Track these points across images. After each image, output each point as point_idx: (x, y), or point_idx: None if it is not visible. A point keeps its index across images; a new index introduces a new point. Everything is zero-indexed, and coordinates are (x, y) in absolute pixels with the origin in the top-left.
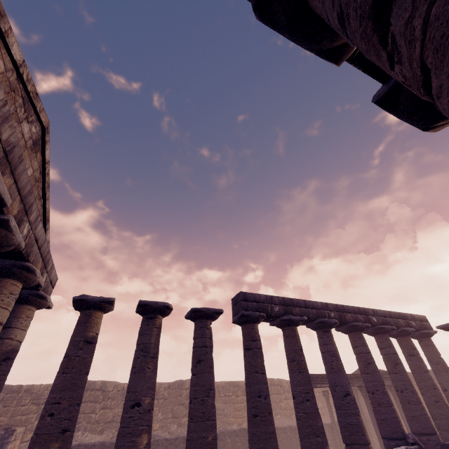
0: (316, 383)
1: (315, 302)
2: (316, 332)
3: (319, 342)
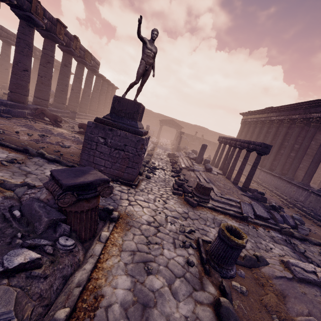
0: None
1: (8, 30)
2: (2, 43)
3: (2, 47)
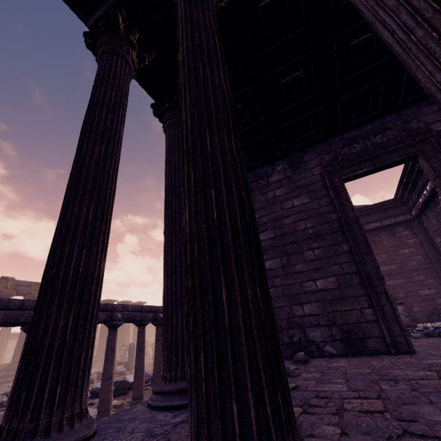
0: (11, 337)
1: None
2: None
3: None
